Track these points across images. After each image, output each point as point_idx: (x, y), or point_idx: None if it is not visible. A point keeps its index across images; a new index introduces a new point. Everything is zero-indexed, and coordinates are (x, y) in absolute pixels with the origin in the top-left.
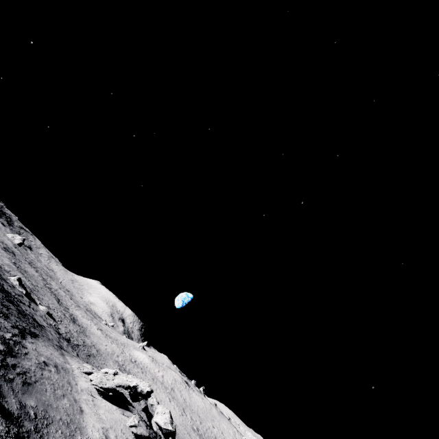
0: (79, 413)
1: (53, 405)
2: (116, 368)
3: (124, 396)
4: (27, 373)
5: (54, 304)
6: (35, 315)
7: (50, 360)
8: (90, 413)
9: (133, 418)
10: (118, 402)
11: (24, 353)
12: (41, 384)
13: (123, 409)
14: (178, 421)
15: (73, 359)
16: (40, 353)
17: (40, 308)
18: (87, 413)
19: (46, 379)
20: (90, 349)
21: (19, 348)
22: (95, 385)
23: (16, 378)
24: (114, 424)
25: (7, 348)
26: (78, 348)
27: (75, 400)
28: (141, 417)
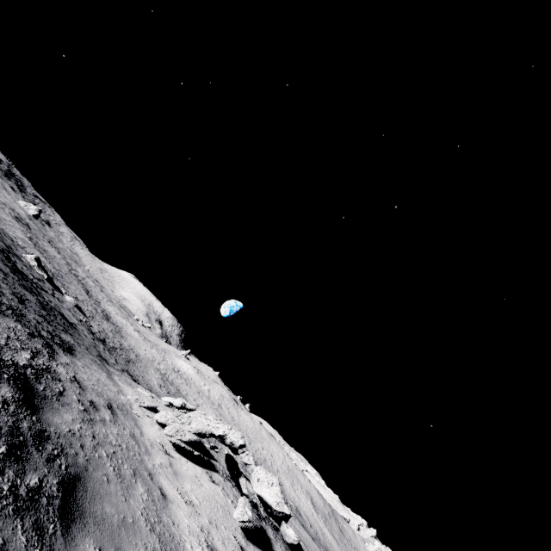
0: (163, 505)
1: (126, 516)
2: (159, 377)
3: (200, 441)
4: (68, 447)
5: (83, 296)
6: (62, 308)
7: (99, 396)
8: (175, 497)
9: (243, 505)
10: (198, 458)
11: (56, 394)
12: (96, 466)
13: (207, 469)
14: None
15: (123, 381)
16: (83, 385)
17: (67, 298)
18: (172, 499)
19: (102, 447)
20: (128, 353)
21: (46, 384)
22: (170, 436)
23: (47, 480)
24: (210, 510)
25: (20, 390)
26: (115, 351)
27: (150, 476)
28: (230, 478)
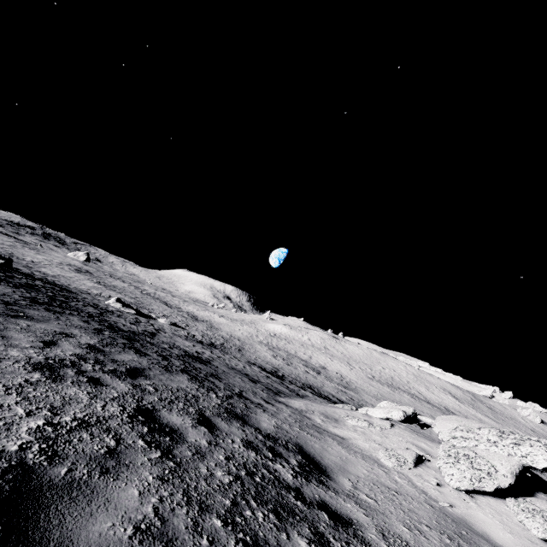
0: None
1: None
2: (266, 349)
3: None
4: None
5: (166, 310)
6: (174, 341)
7: None
8: None
9: None
10: None
11: None
12: None
13: None
14: (353, 377)
15: (326, 420)
16: None
17: (161, 321)
18: None
19: None
20: (233, 342)
21: None
22: None
23: None
24: None
25: None
26: (226, 348)
27: None
28: None
